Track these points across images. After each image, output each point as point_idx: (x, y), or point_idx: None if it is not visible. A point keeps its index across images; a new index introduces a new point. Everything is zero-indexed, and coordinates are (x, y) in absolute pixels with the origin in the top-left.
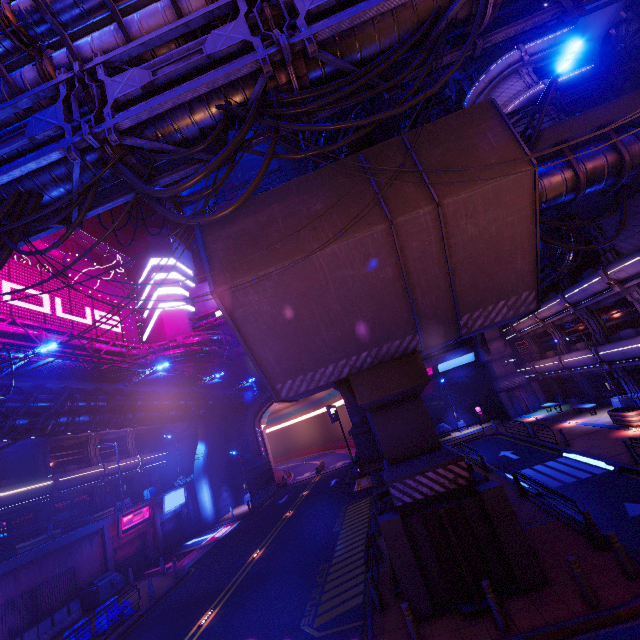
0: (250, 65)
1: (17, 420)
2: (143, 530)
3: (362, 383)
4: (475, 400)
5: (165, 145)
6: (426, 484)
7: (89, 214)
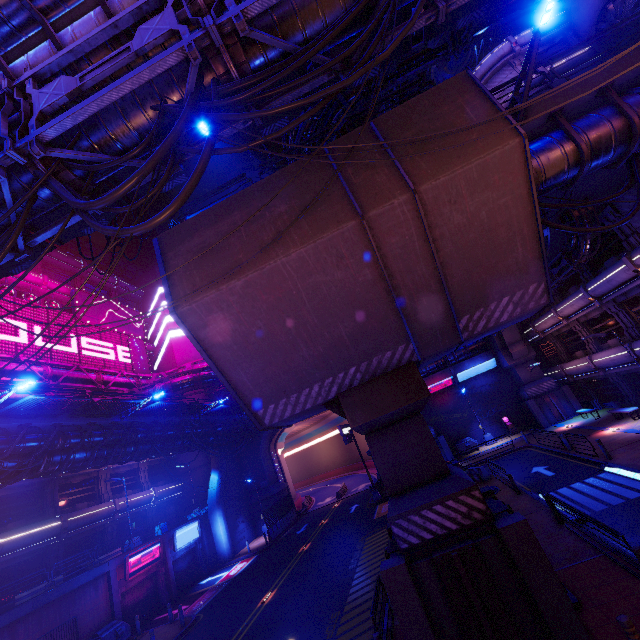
0: (176, 54)
1: (5, 463)
2: (154, 570)
3: (353, 403)
4: (501, 410)
5: (100, 155)
6: (435, 520)
7: (38, 239)
